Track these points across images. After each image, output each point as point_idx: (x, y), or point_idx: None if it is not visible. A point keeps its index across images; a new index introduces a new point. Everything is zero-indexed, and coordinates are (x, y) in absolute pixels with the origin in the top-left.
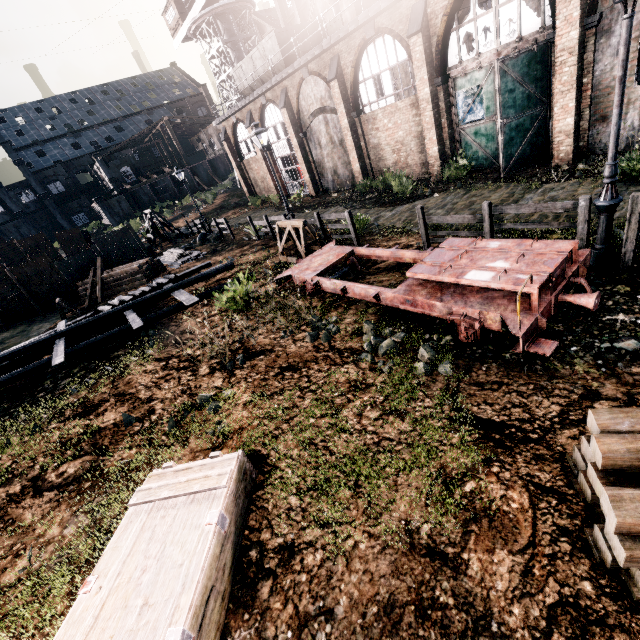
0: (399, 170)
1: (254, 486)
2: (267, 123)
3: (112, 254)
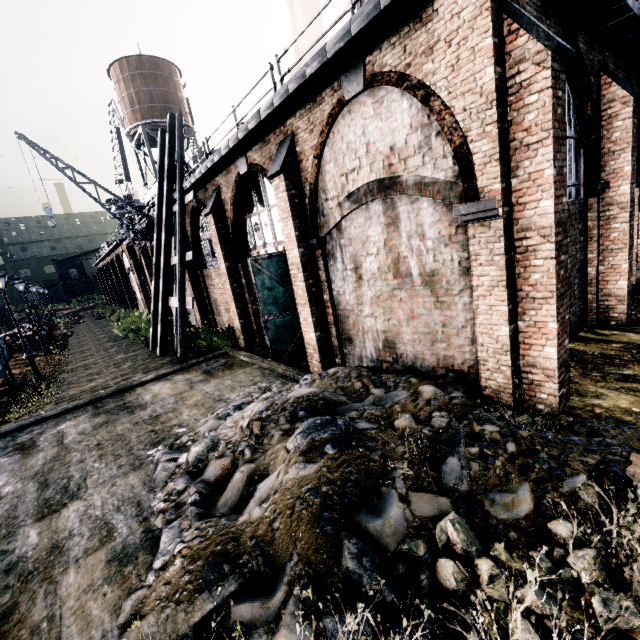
0: None
1: None
2: None
3: None
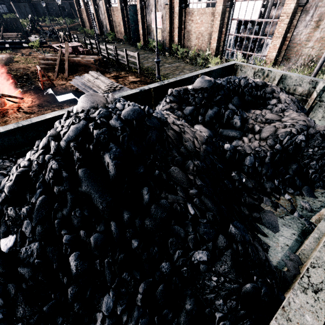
0: (120, 34)
1: (13, 62)
2: None
3: (9, 28)
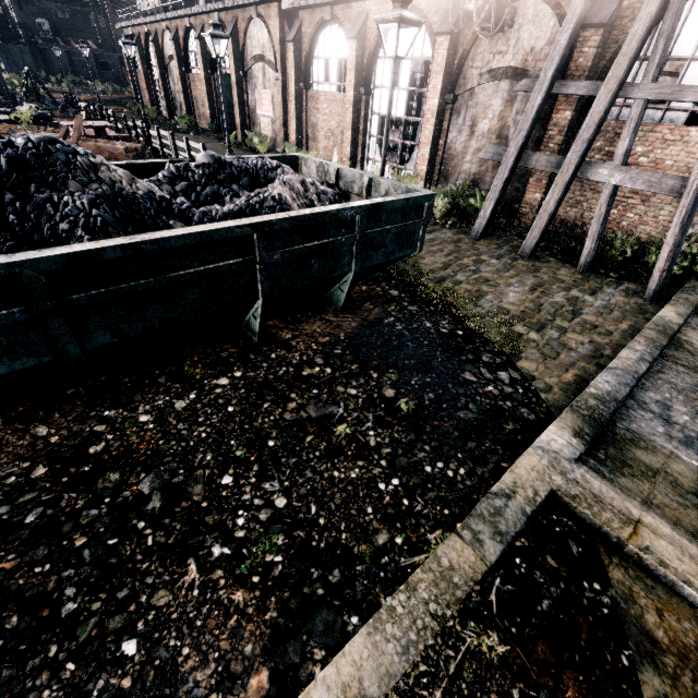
0: (205, 120)
1: None
2: (151, 48)
3: None
